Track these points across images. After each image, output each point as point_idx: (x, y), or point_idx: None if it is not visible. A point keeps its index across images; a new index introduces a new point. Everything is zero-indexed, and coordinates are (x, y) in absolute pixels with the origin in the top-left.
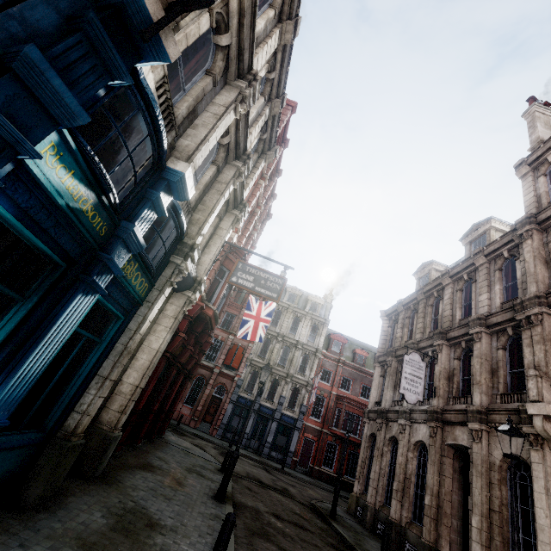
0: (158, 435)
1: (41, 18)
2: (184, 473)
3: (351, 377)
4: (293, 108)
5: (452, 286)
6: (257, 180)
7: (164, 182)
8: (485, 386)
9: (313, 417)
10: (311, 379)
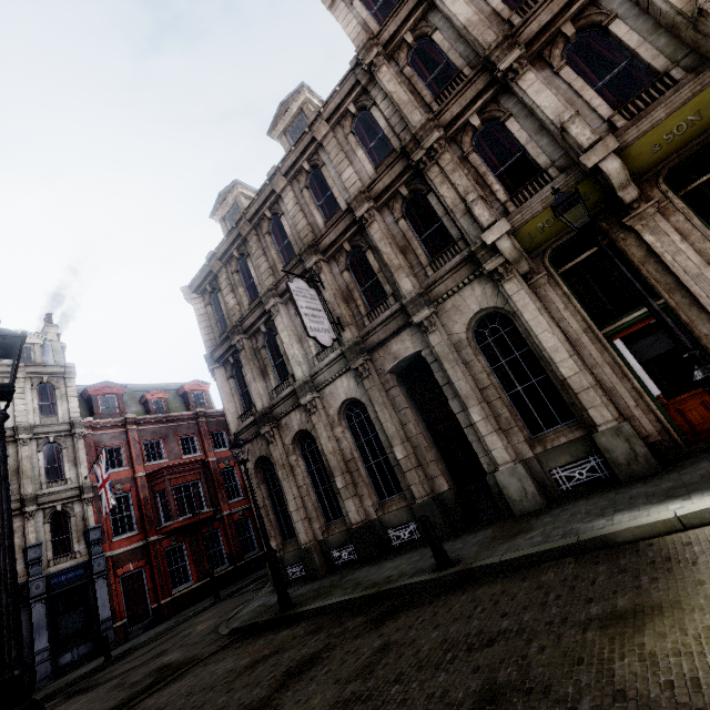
0: None
1: None
2: None
3: (158, 437)
4: None
5: (291, 188)
6: None
7: None
8: (407, 267)
9: (122, 535)
10: (84, 478)
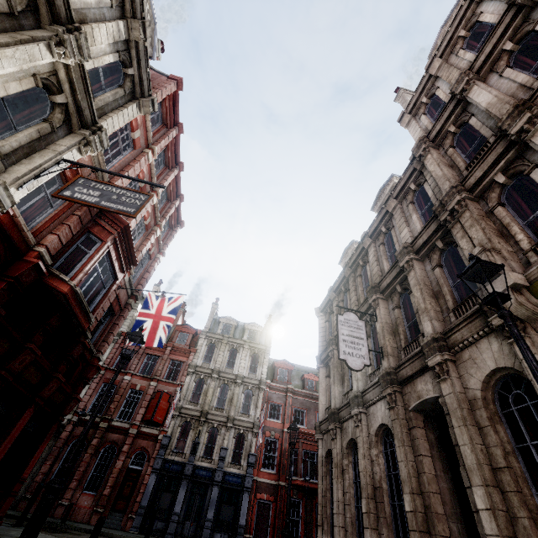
0: None
1: None
2: None
3: (304, 407)
4: (178, 81)
5: (374, 245)
6: (140, 145)
7: None
8: (432, 311)
9: (266, 469)
10: (257, 418)
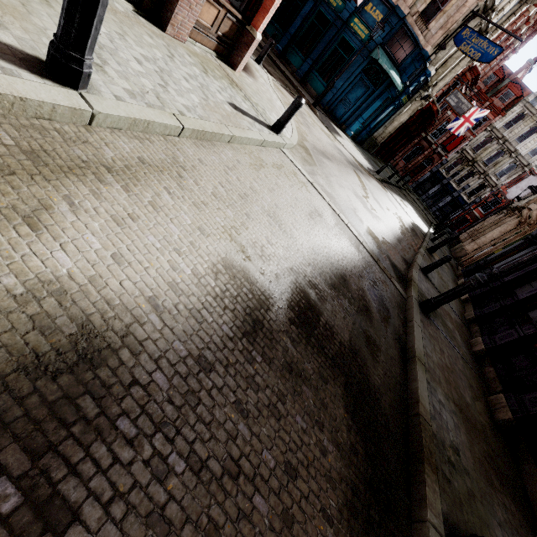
0: (384, 161)
1: (408, 61)
2: (389, 173)
3: None
4: None
5: None
6: (526, 9)
7: (424, 74)
8: None
9: (480, 209)
10: (501, 184)
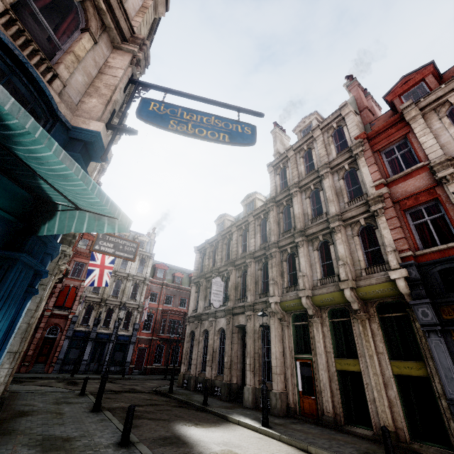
0: None
1: None
2: (56, 407)
3: (172, 294)
4: None
5: (237, 232)
6: None
7: None
8: (252, 291)
9: (145, 331)
10: (141, 302)
